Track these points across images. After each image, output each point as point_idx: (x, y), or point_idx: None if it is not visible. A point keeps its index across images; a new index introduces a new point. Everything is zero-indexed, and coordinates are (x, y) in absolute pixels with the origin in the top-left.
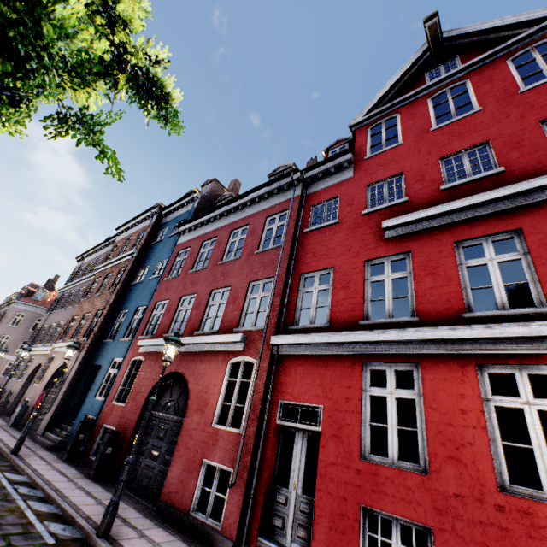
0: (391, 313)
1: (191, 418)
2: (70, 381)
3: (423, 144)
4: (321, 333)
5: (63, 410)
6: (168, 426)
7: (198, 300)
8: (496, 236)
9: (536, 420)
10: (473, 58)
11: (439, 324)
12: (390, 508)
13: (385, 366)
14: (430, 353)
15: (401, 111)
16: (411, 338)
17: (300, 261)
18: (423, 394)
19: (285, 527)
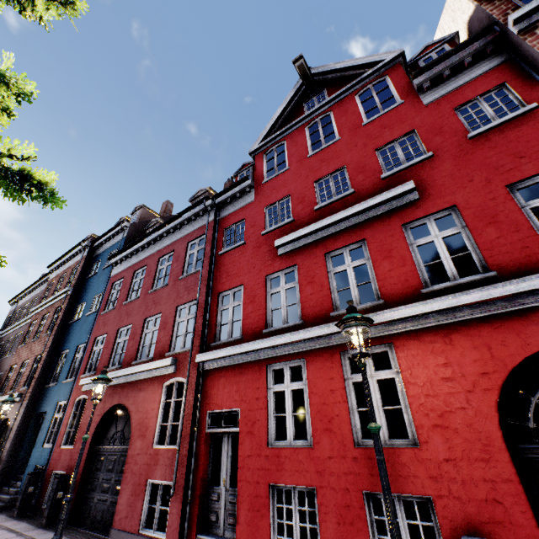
0: (286, 319)
1: (134, 445)
2: (14, 435)
3: (303, 169)
4: (234, 346)
5: (11, 467)
6: (116, 457)
7: (134, 330)
8: (351, 246)
9: (376, 388)
10: (336, 91)
11: (317, 323)
12: (289, 480)
13: (283, 365)
14: (310, 349)
15: (287, 139)
16: (296, 340)
17: (217, 282)
18: (308, 383)
19: (219, 520)
